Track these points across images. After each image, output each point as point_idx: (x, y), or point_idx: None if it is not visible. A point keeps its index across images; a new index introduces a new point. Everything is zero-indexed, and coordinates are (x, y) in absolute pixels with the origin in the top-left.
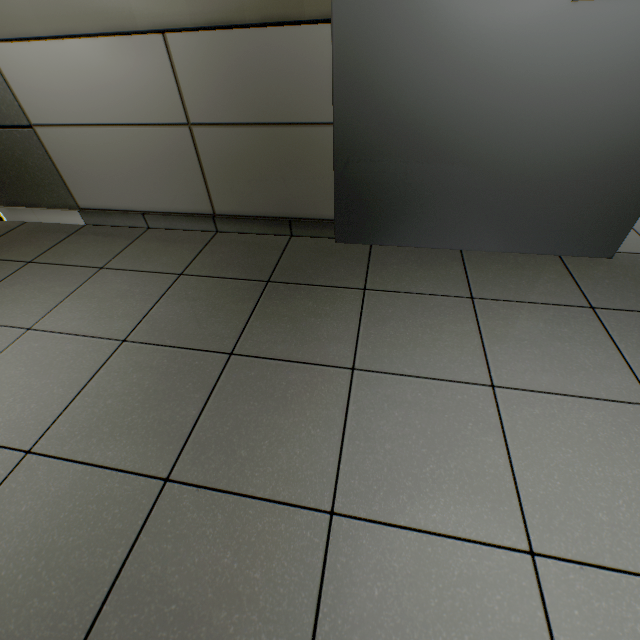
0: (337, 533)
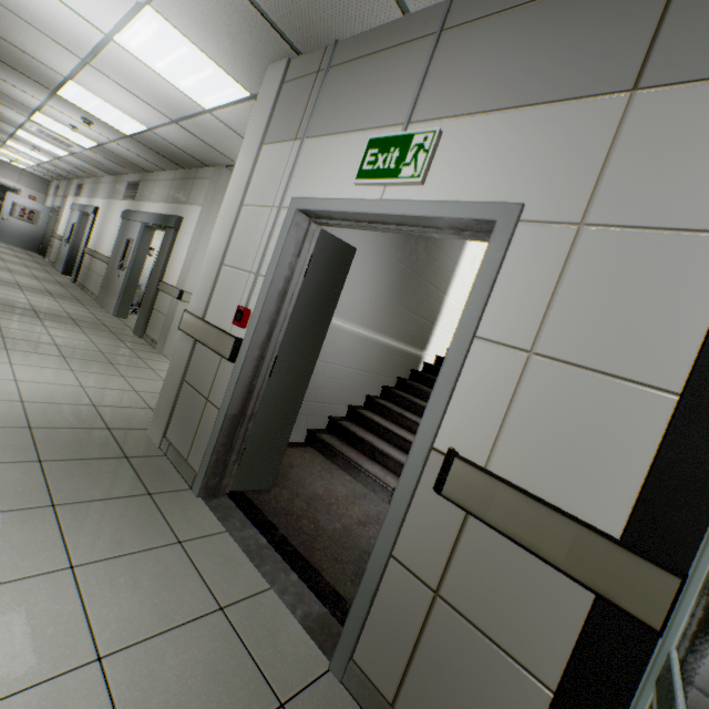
0: None
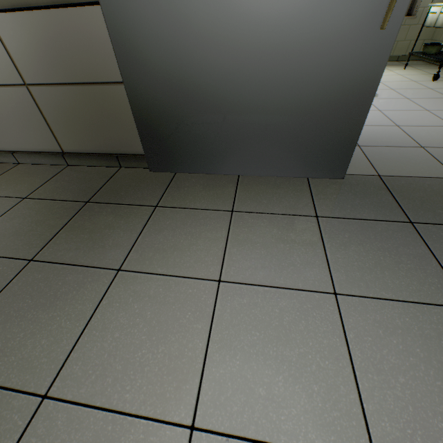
0: (40, 415)
